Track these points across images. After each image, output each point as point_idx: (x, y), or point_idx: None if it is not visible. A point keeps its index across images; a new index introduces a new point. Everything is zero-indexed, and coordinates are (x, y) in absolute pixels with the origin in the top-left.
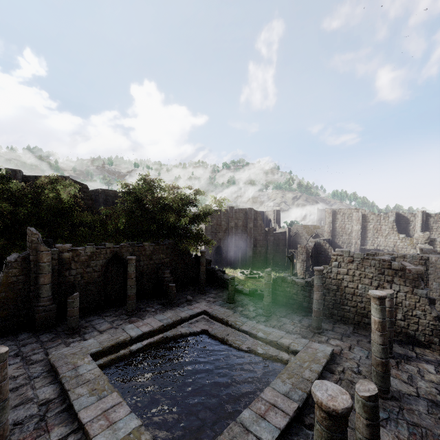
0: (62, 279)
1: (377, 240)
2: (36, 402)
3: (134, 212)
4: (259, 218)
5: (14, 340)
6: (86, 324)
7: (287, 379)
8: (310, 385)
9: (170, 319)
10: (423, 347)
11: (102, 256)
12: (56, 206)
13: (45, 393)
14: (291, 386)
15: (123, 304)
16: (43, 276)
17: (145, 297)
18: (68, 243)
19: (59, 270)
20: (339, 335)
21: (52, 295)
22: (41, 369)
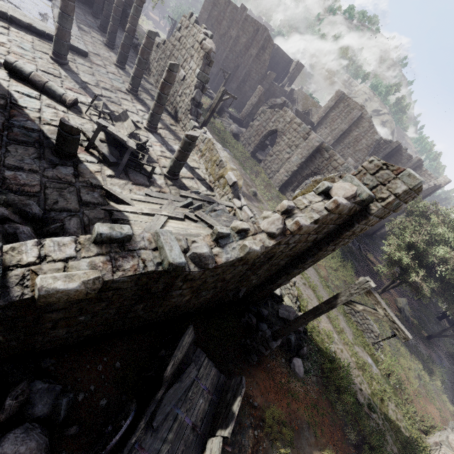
0: None
1: (346, 150)
2: None
3: None
4: (269, 50)
5: None
6: None
7: None
8: (2, 10)
9: None
10: (175, 120)
11: None
12: None
13: None
14: None
15: None
16: None
17: None
18: None
19: None
20: (129, 76)
21: None
22: None
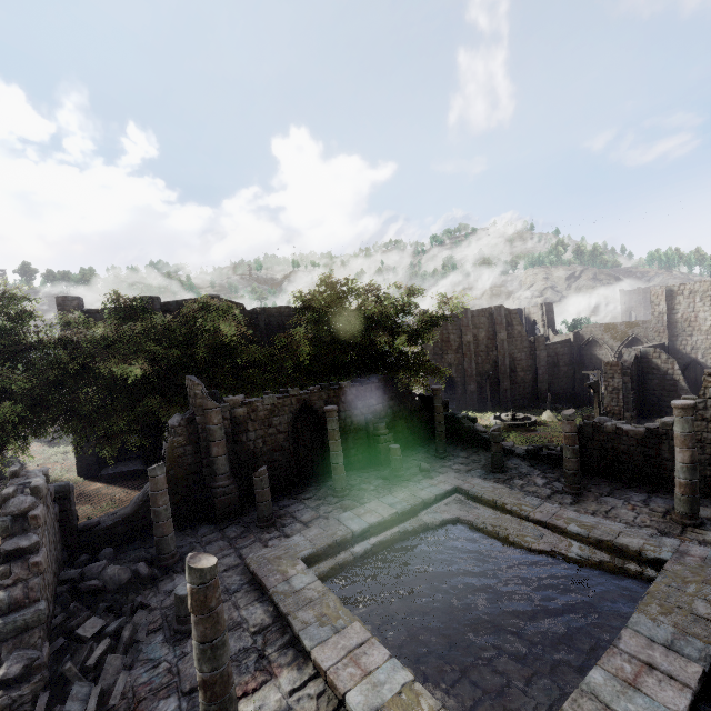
0: (238, 447)
1: None
2: (246, 629)
3: (320, 336)
4: (516, 321)
5: (195, 536)
6: (280, 511)
7: (659, 616)
8: None
9: (405, 502)
10: None
11: (287, 408)
12: (214, 341)
13: (255, 616)
14: (673, 630)
15: (324, 480)
16: (216, 445)
17: (353, 467)
18: (234, 393)
19: (233, 434)
20: None
21: (230, 470)
22: (240, 579)
